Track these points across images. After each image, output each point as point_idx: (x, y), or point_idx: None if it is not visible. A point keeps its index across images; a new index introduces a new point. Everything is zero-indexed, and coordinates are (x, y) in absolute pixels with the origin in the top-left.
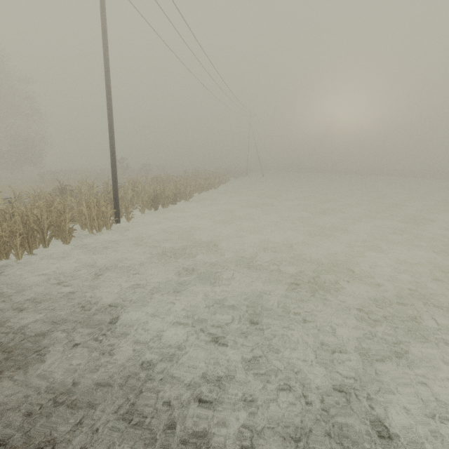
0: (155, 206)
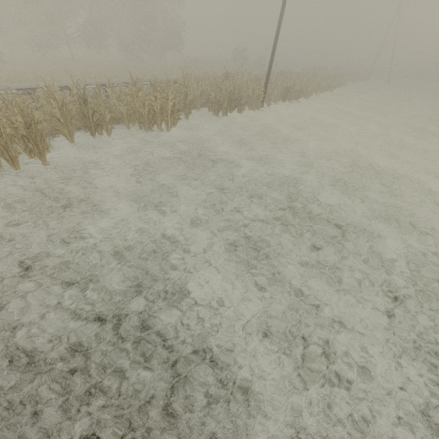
0: (284, 99)
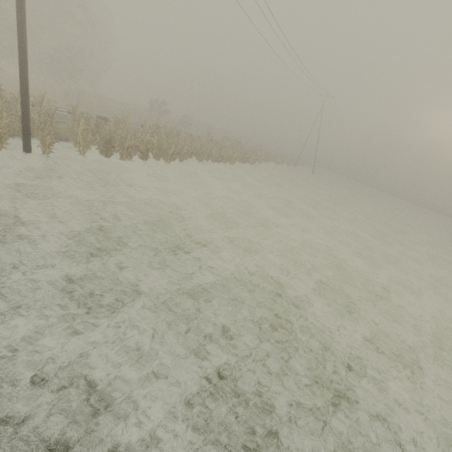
0: (107, 152)
